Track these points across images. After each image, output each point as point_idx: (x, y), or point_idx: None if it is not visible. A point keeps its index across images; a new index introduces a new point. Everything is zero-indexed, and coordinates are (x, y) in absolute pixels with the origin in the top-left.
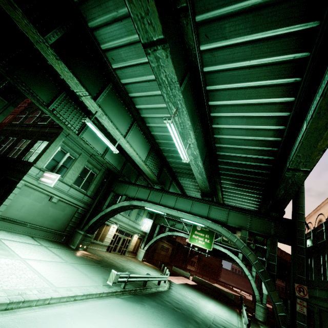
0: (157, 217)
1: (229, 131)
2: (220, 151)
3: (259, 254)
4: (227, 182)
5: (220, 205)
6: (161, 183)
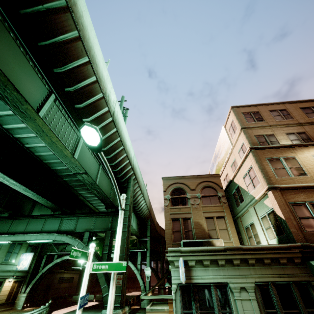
0: (44, 246)
1: (43, 149)
2: (52, 166)
3: (143, 247)
4: (83, 192)
5: (71, 215)
6: (12, 209)
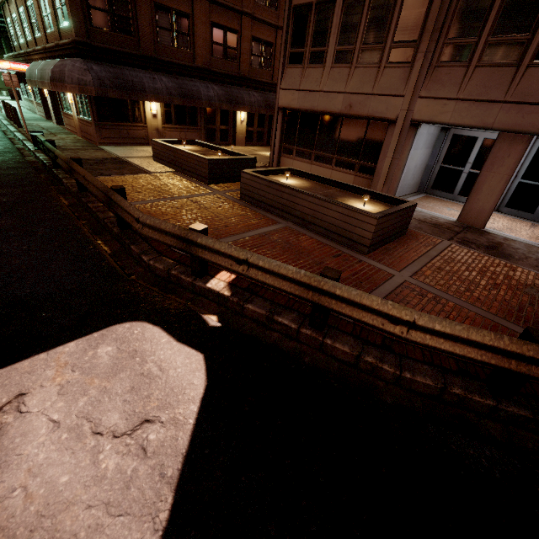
0: None
1: None
2: None
3: None
4: None
5: None
6: None
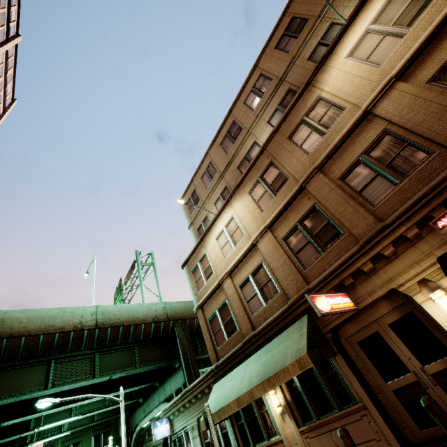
0: None
1: None
2: None
3: None
4: None
5: (166, 381)
6: (144, 394)
